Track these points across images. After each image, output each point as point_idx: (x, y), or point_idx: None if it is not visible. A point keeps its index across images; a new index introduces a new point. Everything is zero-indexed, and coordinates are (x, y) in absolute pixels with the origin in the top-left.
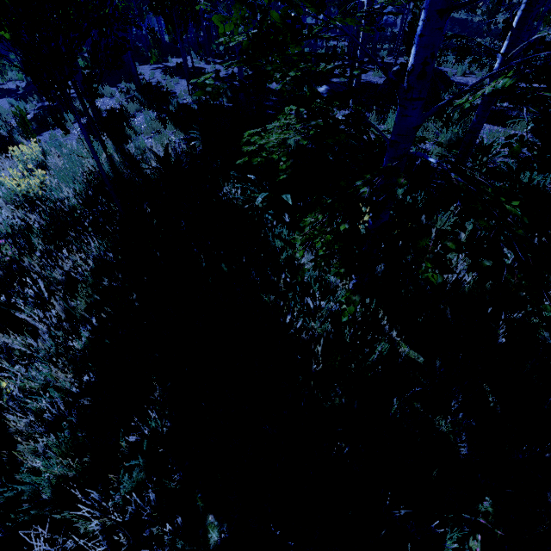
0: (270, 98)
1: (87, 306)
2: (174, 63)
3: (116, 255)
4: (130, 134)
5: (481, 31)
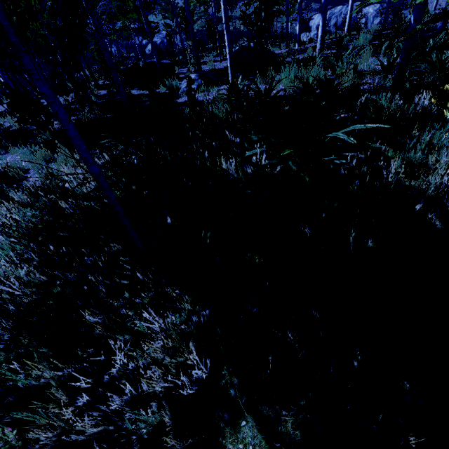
0: (143, 100)
1: (263, 435)
2: (0, 108)
3: (195, 309)
4: (14, 175)
5: (239, 33)
